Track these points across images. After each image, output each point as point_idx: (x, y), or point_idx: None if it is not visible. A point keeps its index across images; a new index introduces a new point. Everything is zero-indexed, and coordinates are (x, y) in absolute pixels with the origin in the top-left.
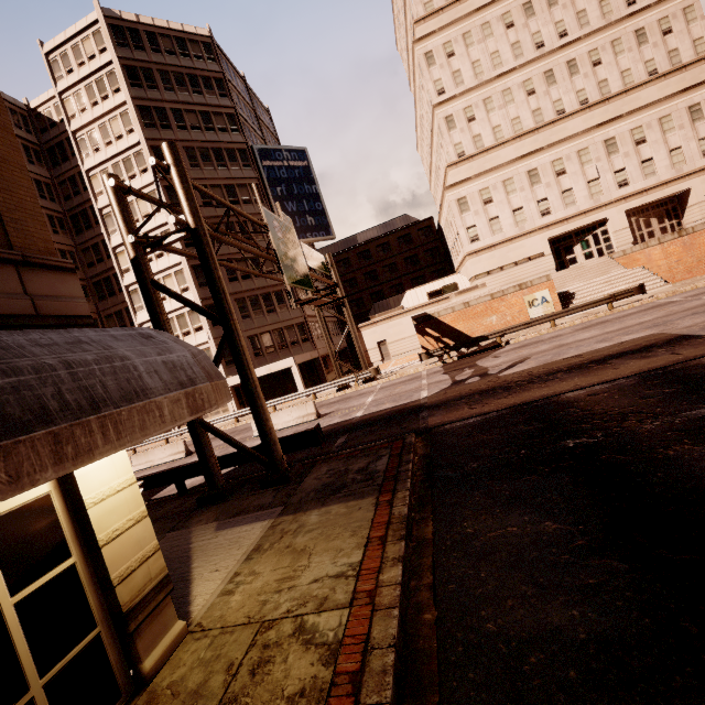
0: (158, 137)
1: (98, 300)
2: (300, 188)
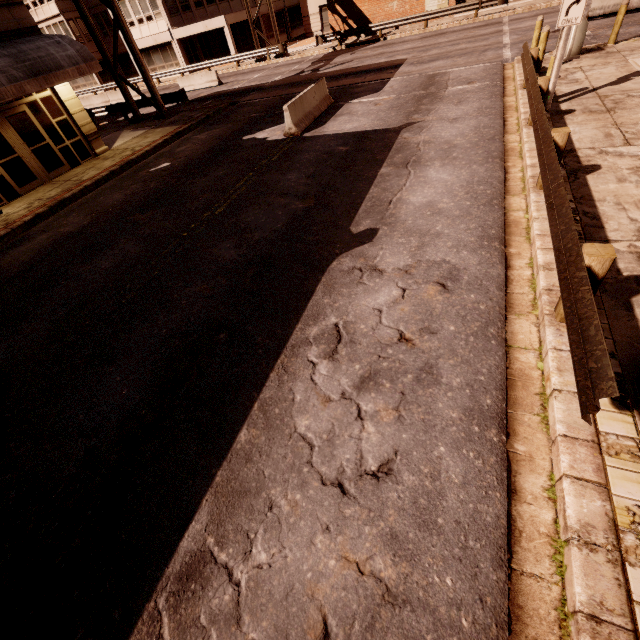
0: None
1: None
2: None
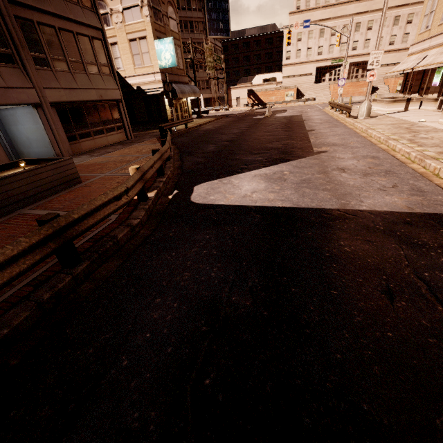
0: None
1: None
2: (220, 5)
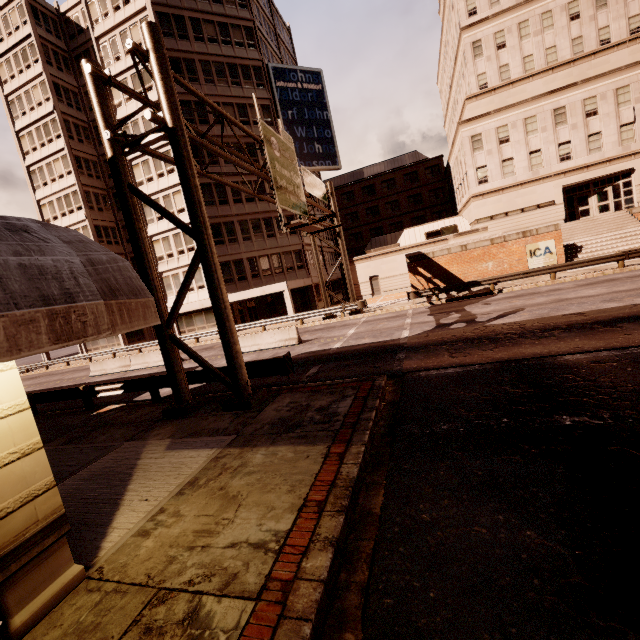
0: (175, 47)
1: (117, 210)
2: (311, 113)
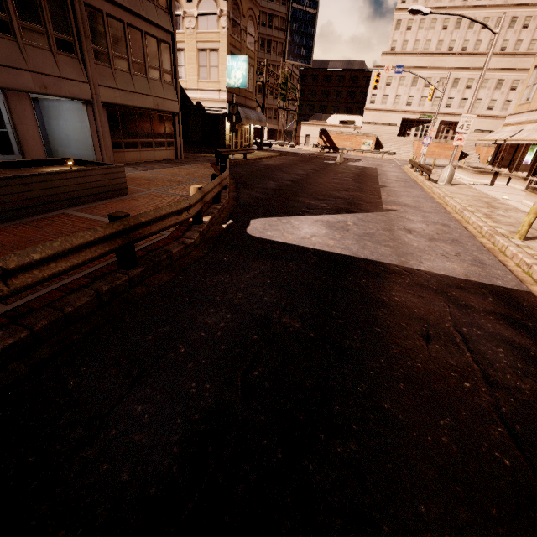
0: None
1: None
2: (305, 28)
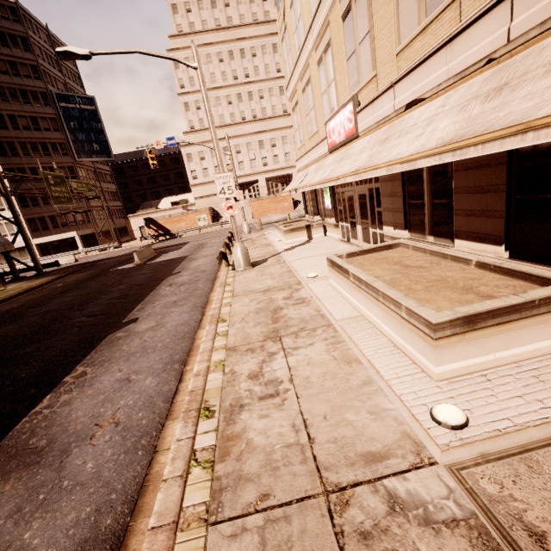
0: None
1: None
2: (89, 125)
